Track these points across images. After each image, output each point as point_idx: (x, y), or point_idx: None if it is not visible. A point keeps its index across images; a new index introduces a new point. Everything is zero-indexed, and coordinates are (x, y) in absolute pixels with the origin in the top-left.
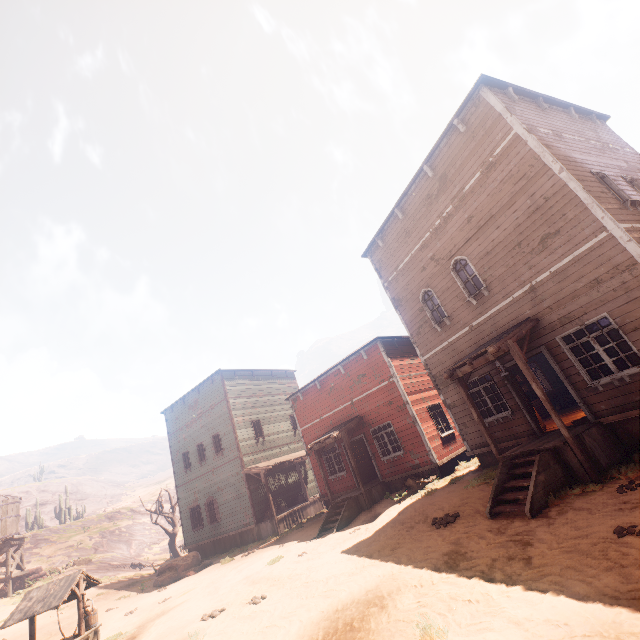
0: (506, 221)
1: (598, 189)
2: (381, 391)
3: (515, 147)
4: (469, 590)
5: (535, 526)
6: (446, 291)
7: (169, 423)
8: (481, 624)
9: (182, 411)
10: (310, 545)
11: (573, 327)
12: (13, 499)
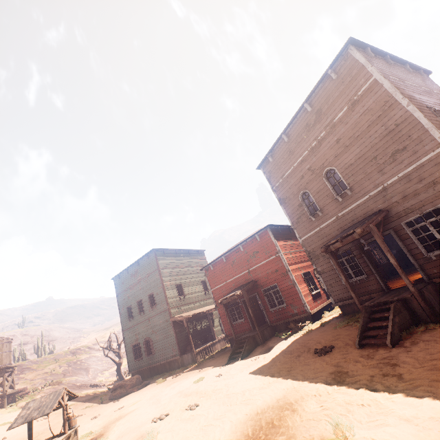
0: (365, 141)
1: (433, 118)
2: (270, 263)
3: (374, 89)
4: (359, 397)
5: (396, 353)
6: (319, 192)
7: (117, 286)
8: (378, 421)
9: (126, 278)
10: (223, 369)
11: (414, 215)
12: (7, 340)
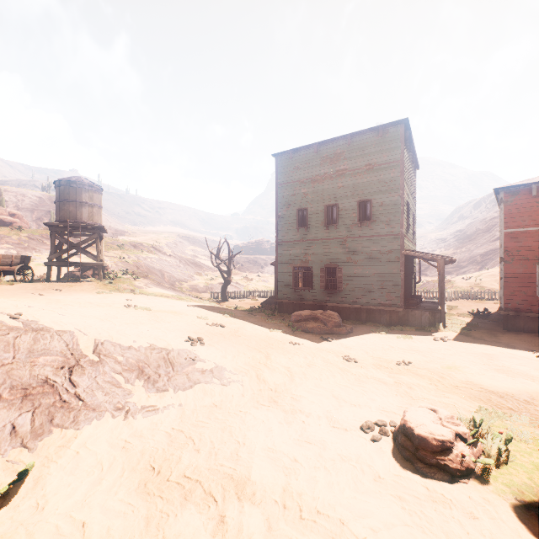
0: None
1: None
2: None
3: None
4: None
5: None
6: None
7: (281, 170)
8: None
9: (309, 161)
10: None
11: None
12: (97, 187)
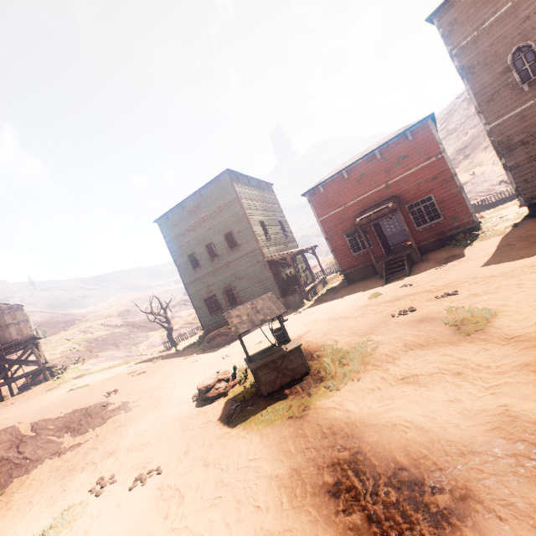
0: None
1: None
2: (425, 169)
3: None
4: None
5: None
6: None
7: (165, 231)
8: None
9: (181, 217)
10: (395, 284)
11: None
12: (17, 306)
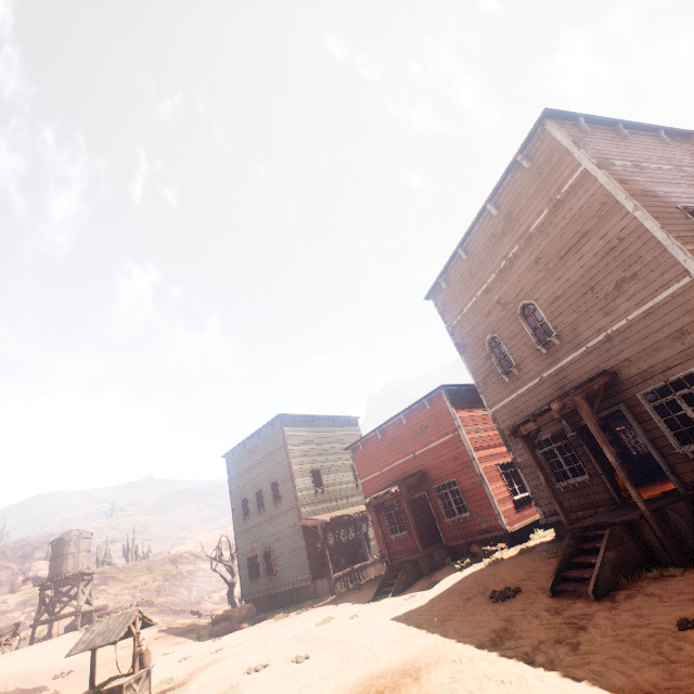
0: (577, 263)
1: (683, 227)
2: (445, 445)
3: (584, 183)
4: (506, 670)
5: (596, 609)
6: (514, 338)
7: (230, 467)
8: None
9: (242, 456)
10: (363, 608)
11: (656, 383)
12: (85, 534)
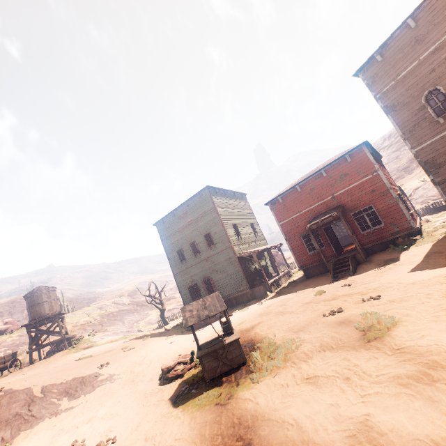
0: None
1: None
2: (364, 184)
3: None
4: None
5: None
6: None
7: (161, 232)
8: None
9: (173, 221)
10: (339, 283)
11: None
12: (52, 288)
